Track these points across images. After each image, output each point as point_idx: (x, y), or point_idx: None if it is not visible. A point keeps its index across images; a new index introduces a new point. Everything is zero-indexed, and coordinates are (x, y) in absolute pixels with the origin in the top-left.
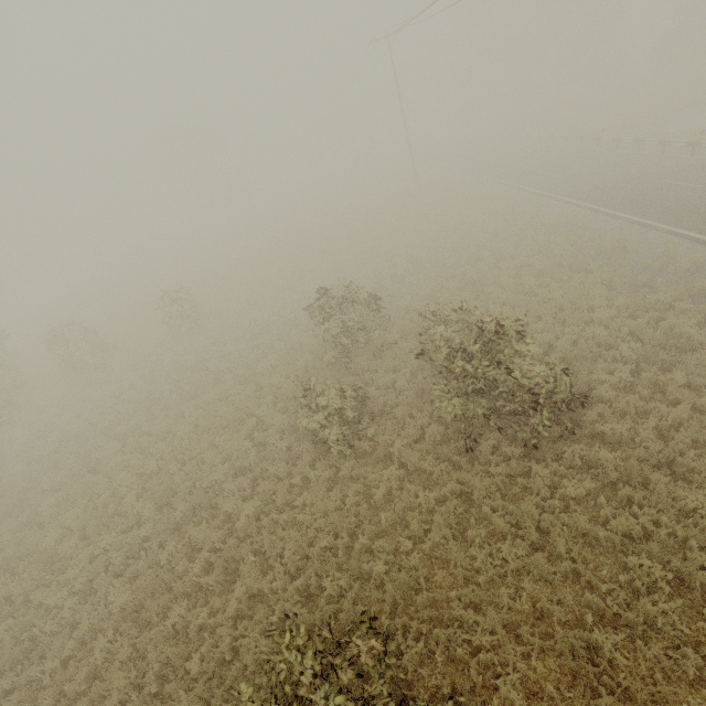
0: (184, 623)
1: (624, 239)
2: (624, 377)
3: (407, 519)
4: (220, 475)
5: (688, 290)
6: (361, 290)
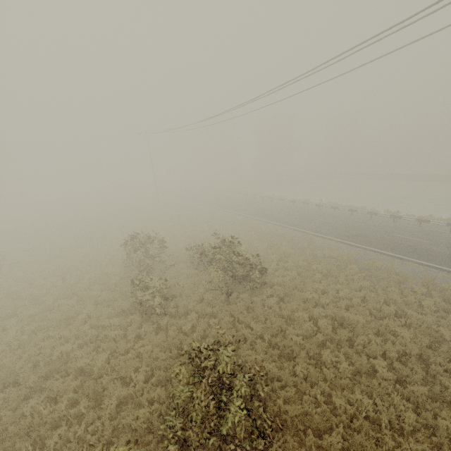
0: (62, 443)
1: (260, 225)
2: (275, 266)
3: (206, 334)
4: (67, 348)
5: (285, 239)
6: (157, 235)
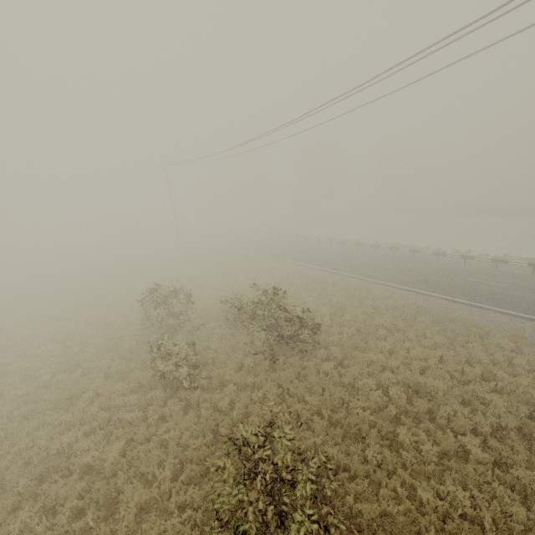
0: None
1: (306, 272)
2: (328, 321)
3: (248, 411)
4: (69, 438)
5: (338, 288)
6: (182, 288)
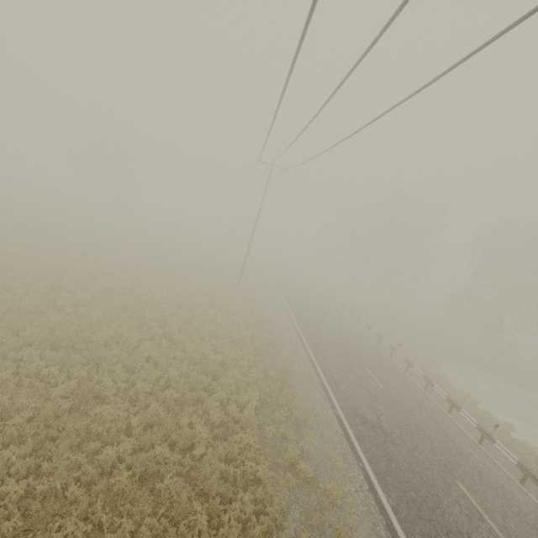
0: None
1: None
2: None
3: None
4: None
5: None
6: None
